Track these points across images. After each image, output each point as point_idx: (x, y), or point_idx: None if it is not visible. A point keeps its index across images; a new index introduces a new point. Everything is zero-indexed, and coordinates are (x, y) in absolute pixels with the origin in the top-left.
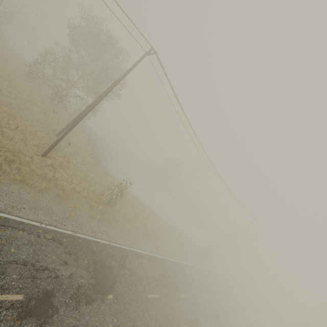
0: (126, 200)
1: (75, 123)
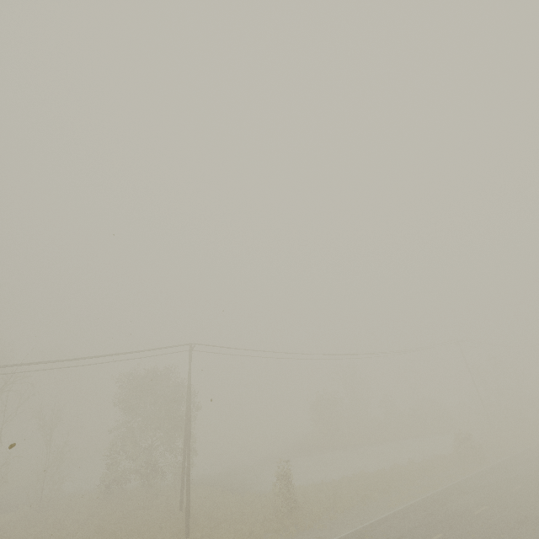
0: (310, 495)
1: (188, 463)
